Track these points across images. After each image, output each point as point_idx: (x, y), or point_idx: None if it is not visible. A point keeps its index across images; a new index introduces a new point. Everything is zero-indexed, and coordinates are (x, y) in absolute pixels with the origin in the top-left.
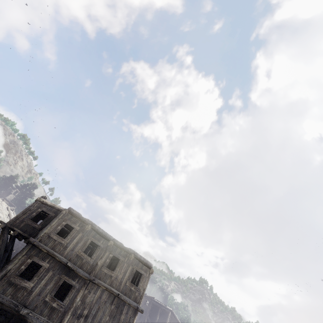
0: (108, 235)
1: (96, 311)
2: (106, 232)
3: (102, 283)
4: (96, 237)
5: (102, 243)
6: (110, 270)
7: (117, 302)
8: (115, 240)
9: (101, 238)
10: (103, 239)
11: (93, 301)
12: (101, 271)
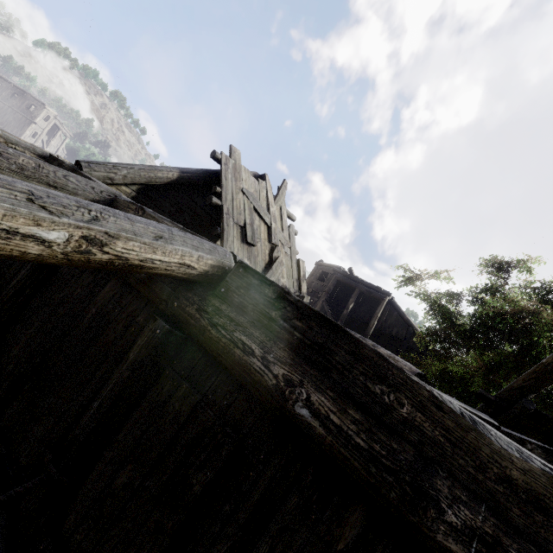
0: (9, 81)
1: (4, 115)
2: (9, 79)
3: (6, 103)
4: (1, 81)
5: (6, 84)
6: (12, 99)
7: (18, 115)
8: (16, 84)
9: (5, 82)
10: (6, 83)
11: (2, 110)
12: (6, 99)
